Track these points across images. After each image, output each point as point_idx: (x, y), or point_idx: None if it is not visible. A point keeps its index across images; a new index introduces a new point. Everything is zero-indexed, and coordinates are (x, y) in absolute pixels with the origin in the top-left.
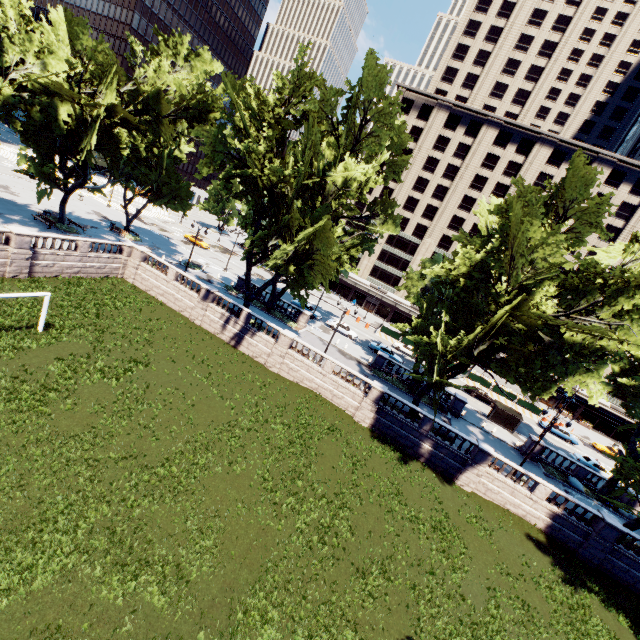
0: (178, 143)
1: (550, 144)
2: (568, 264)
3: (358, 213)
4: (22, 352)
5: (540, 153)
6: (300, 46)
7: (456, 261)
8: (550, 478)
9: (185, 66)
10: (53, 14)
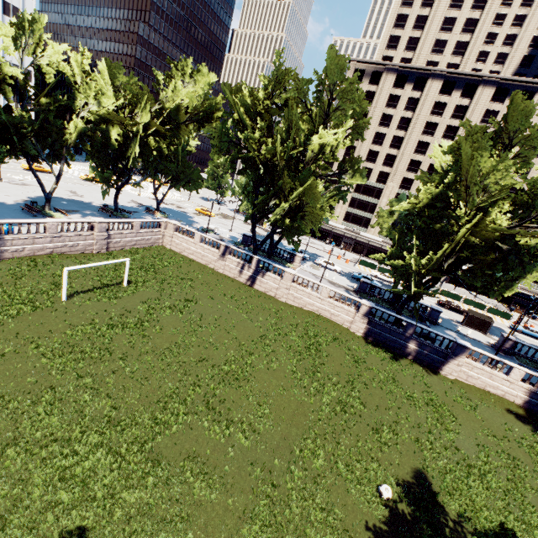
0: (187, 140)
1: (492, 84)
2: (517, 184)
3: (331, 171)
4: (120, 299)
5: (484, 93)
6: (277, 53)
7: (420, 196)
8: (524, 367)
9: (190, 83)
10: (100, 66)
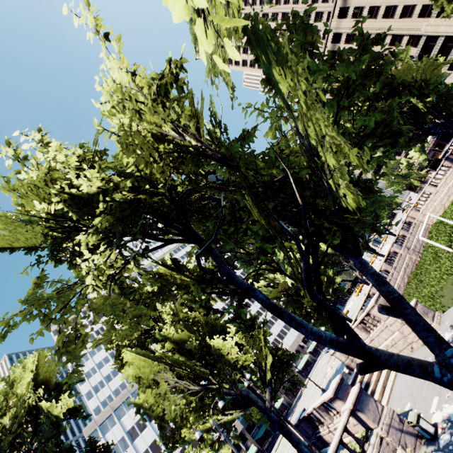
0: None
1: None
2: None
3: None
4: None
5: None
6: None
7: None
8: None
9: None
10: None
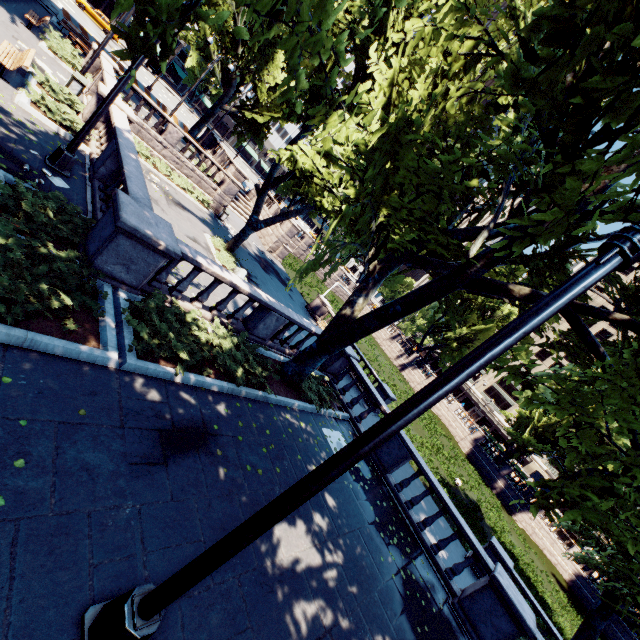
0: None
1: None
2: None
3: None
4: None
5: None
6: None
7: None
8: None
9: None
10: None
